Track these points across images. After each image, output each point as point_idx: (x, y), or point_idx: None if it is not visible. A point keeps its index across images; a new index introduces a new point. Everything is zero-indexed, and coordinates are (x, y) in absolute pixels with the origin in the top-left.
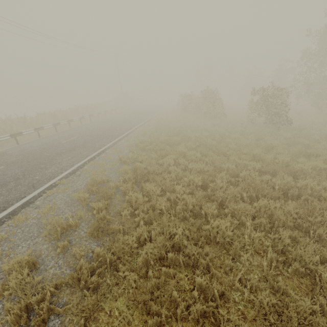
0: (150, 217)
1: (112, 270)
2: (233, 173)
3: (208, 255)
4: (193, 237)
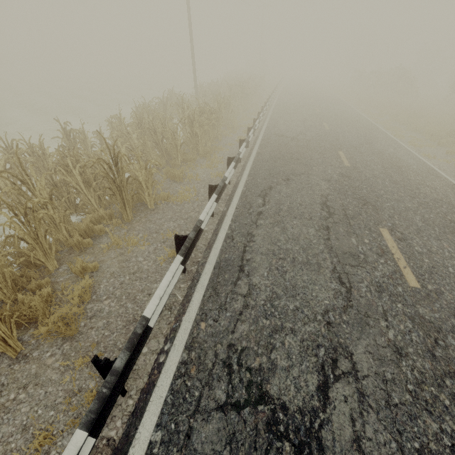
0: None
1: None
2: None
3: None
4: None
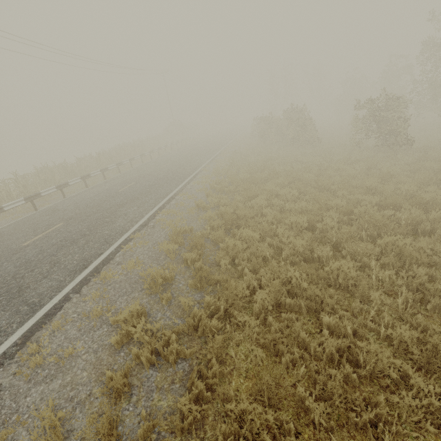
0: (254, 266)
1: (224, 319)
2: (344, 210)
3: (332, 298)
4: (311, 280)
